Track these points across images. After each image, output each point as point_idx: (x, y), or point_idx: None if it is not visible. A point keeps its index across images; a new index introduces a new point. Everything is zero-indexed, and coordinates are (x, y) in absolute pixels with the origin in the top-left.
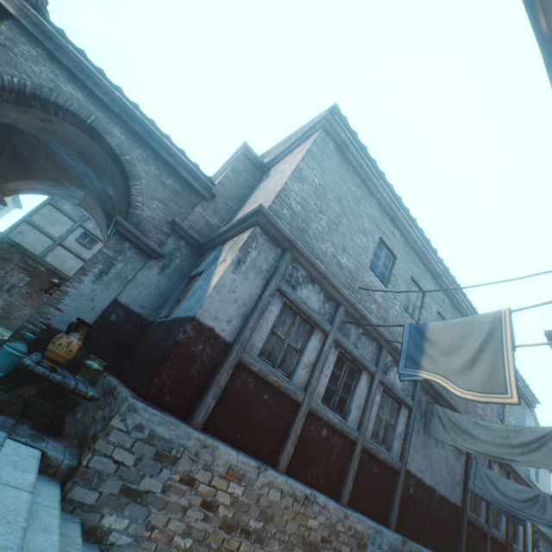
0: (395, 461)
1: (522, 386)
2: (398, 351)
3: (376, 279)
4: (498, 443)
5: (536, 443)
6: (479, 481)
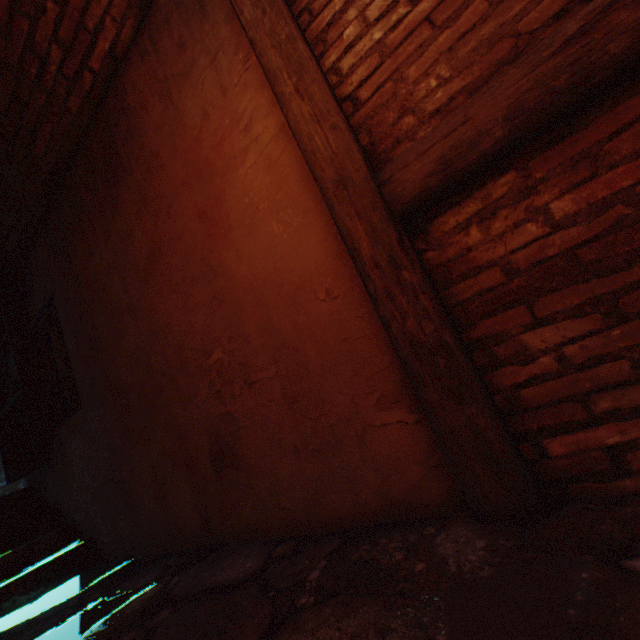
0: None
1: None
2: None
3: None
4: None
5: None
6: None
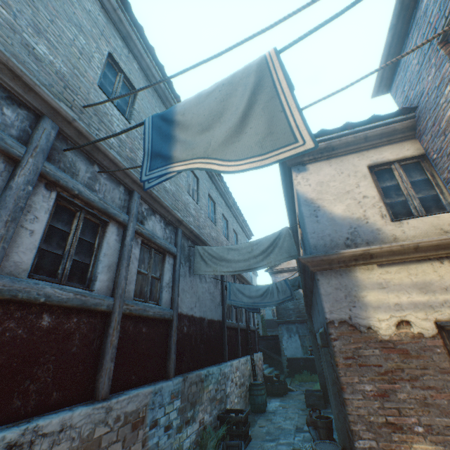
0: (167, 312)
1: (245, 226)
2: (154, 196)
3: (112, 107)
4: (246, 258)
5: (271, 247)
6: (233, 296)
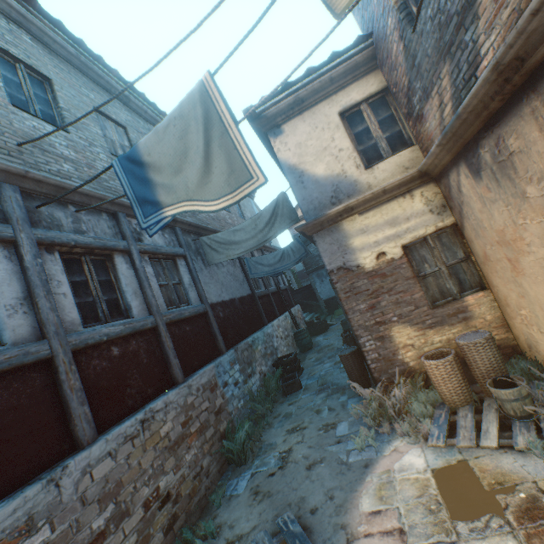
0: (199, 307)
1: None
2: None
3: (41, 123)
4: (254, 235)
5: (273, 217)
6: (254, 270)
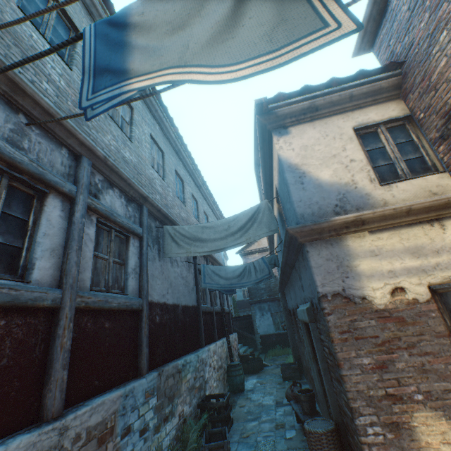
0: (134, 301)
1: (215, 208)
2: (111, 165)
3: (43, 41)
4: (223, 236)
5: (250, 223)
6: (208, 279)
